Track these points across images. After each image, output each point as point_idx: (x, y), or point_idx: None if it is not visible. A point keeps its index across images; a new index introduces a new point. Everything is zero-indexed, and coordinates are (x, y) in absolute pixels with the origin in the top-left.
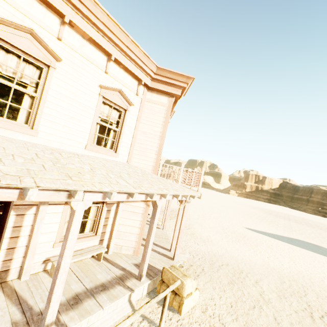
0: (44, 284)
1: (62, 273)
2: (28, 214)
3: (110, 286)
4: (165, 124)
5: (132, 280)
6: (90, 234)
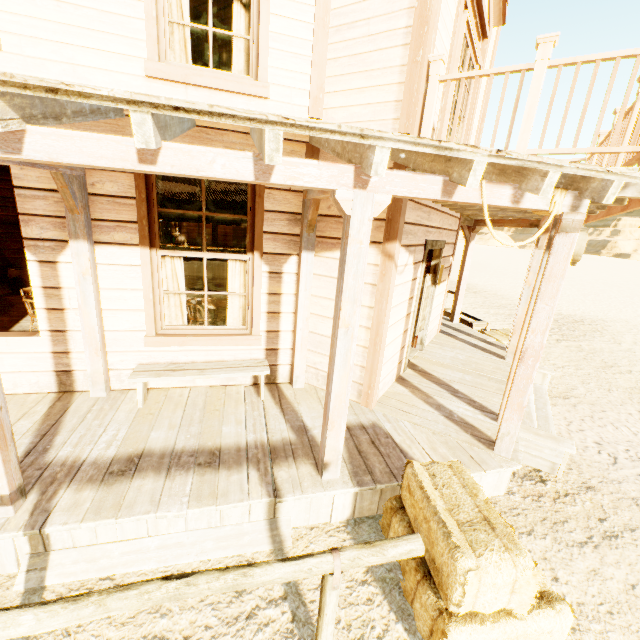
0: (114, 413)
1: None
2: (63, 262)
3: (228, 463)
4: None
5: (301, 466)
6: (236, 330)
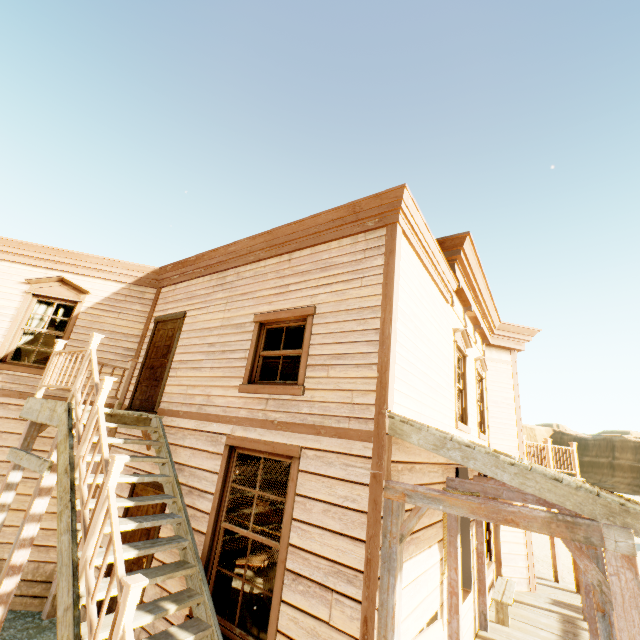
0: (513, 634)
1: None
2: (473, 533)
3: (575, 631)
4: (515, 387)
5: (581, 622)
6: (487, 560)
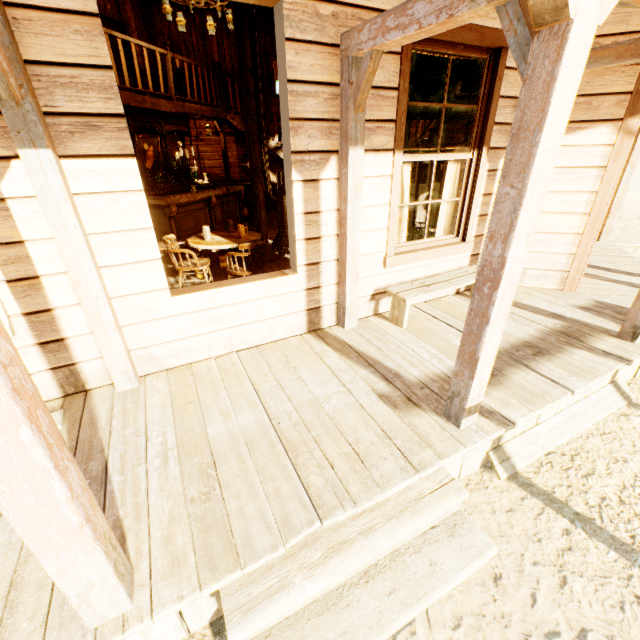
0: (392, 337)
1: (504, 290)
2: (324, 180)
3: (551, 349)
4: None
5: (603, 339)
6: (449, 239)
